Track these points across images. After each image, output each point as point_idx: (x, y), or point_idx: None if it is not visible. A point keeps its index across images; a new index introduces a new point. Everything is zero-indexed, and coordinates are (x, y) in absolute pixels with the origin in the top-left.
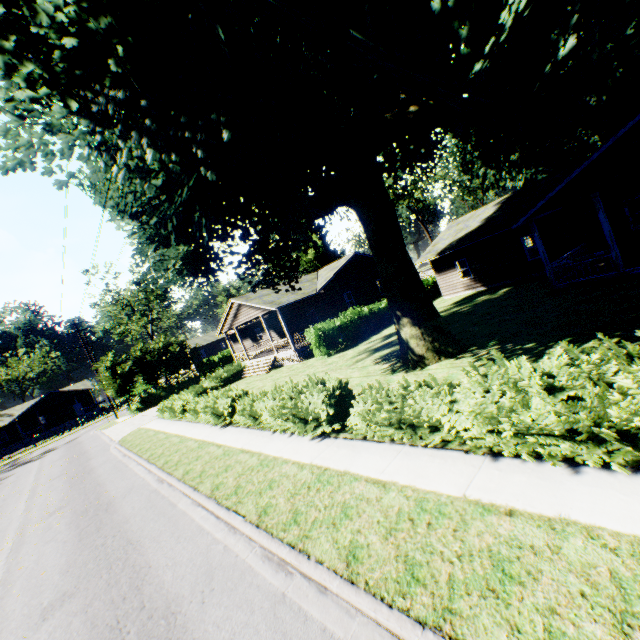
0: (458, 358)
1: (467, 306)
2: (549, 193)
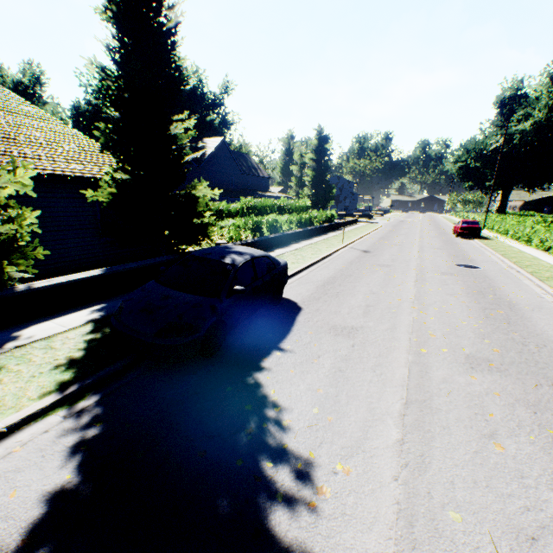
0: None
1: None
2: None
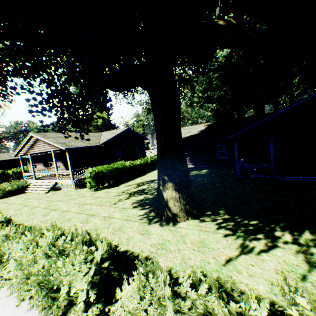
0: (201, 220)
1: None
2: (251, 125)
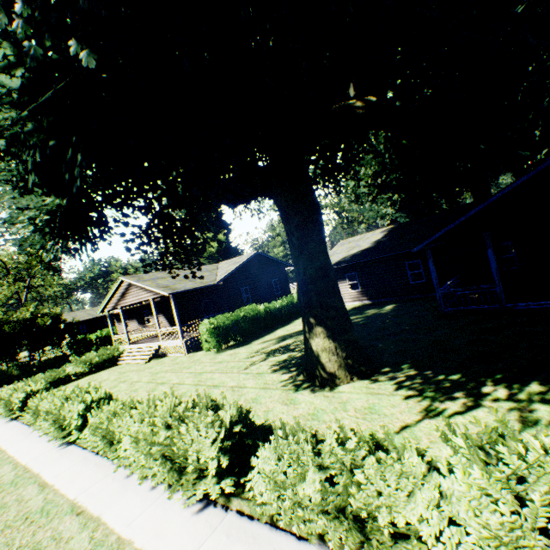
0: (373, 380)
1: (359, 317)
2: (448, 225)
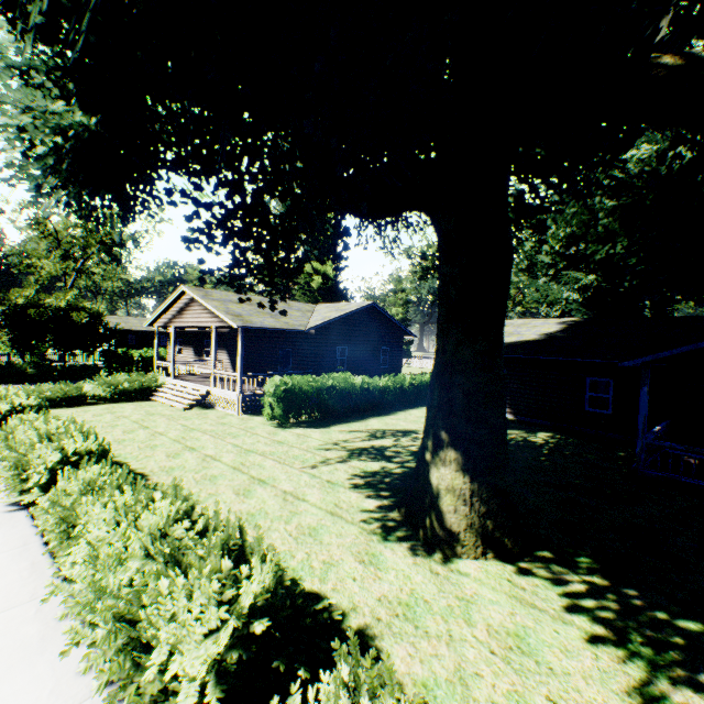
0: (523, 571)
1: None
2: (703, 341)
